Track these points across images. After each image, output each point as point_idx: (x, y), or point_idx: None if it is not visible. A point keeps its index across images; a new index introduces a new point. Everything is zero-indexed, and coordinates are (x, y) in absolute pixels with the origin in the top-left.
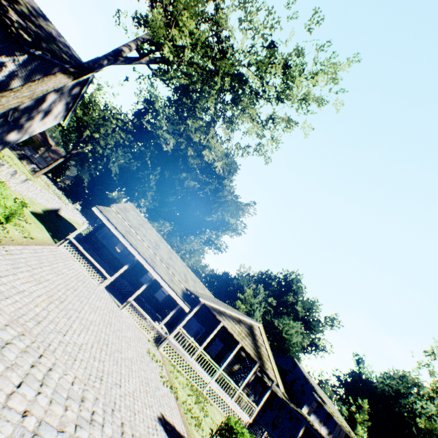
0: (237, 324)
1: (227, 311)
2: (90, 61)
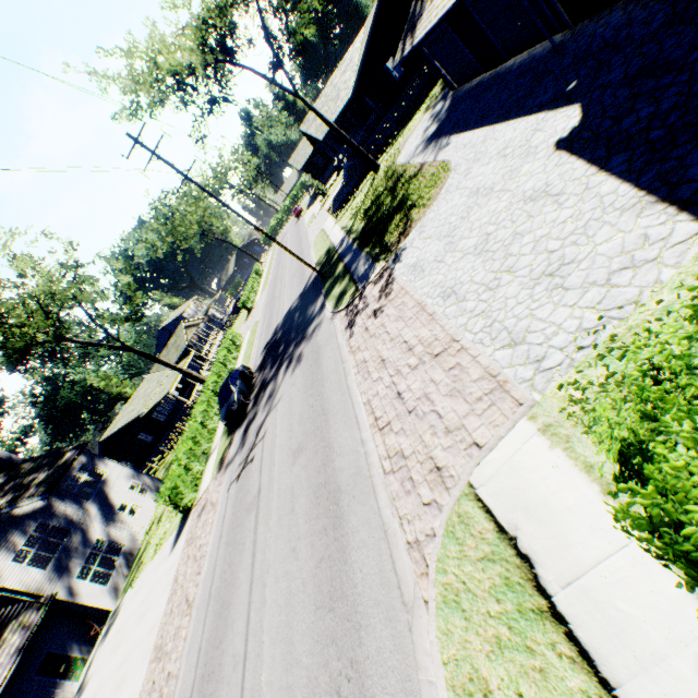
0: (188, 333)
1: (186, 335)
2: (142, 352)
